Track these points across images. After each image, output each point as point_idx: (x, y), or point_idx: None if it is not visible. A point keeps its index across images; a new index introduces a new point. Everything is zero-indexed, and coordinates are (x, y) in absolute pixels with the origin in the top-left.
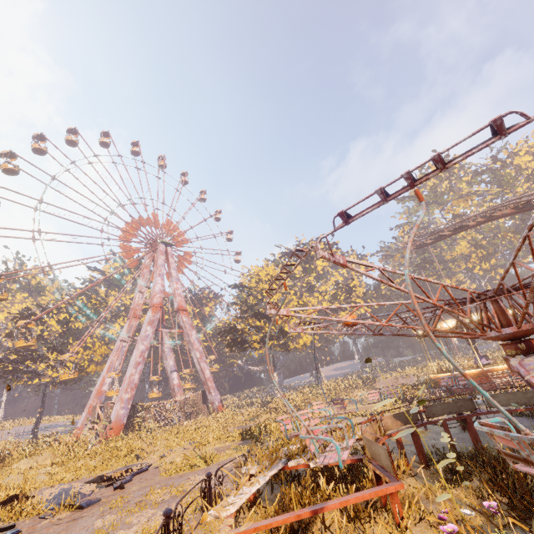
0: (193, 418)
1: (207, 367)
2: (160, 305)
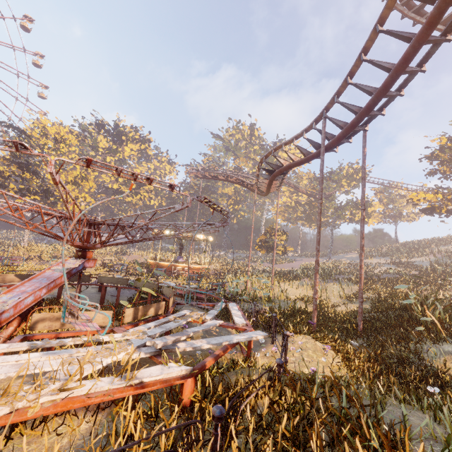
0: None
1: None
2: None
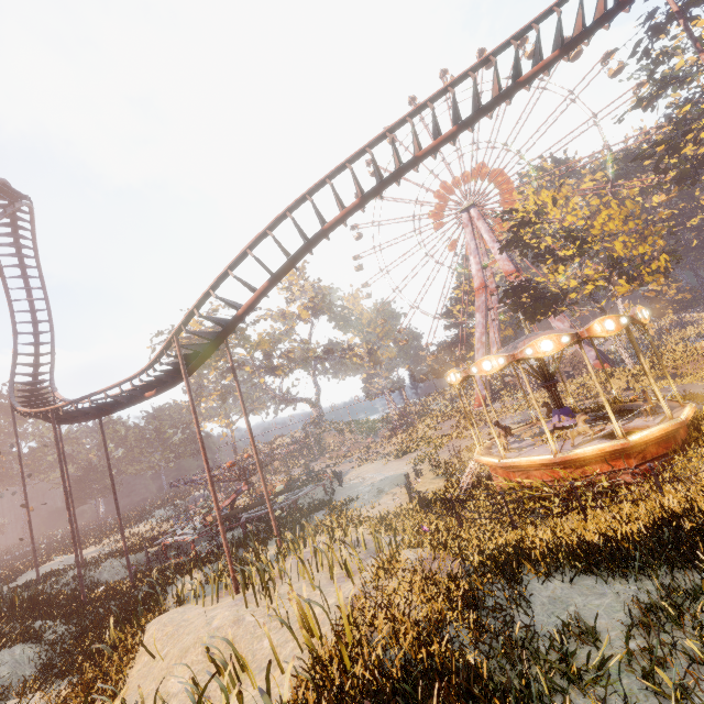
0: (577, 376)
1: (562, 325)
2: (481, 287)
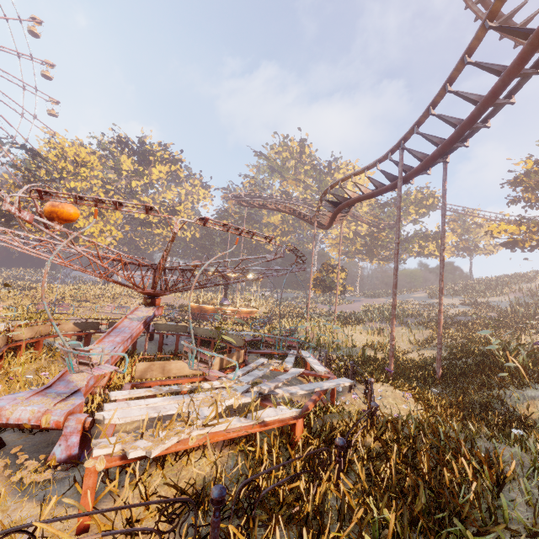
0: None
1: None
2: None
